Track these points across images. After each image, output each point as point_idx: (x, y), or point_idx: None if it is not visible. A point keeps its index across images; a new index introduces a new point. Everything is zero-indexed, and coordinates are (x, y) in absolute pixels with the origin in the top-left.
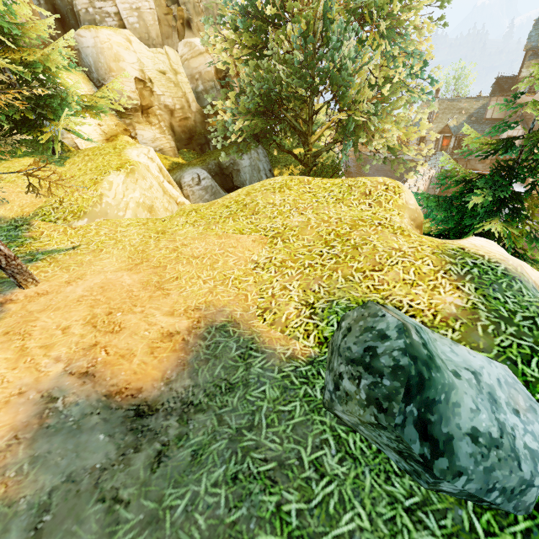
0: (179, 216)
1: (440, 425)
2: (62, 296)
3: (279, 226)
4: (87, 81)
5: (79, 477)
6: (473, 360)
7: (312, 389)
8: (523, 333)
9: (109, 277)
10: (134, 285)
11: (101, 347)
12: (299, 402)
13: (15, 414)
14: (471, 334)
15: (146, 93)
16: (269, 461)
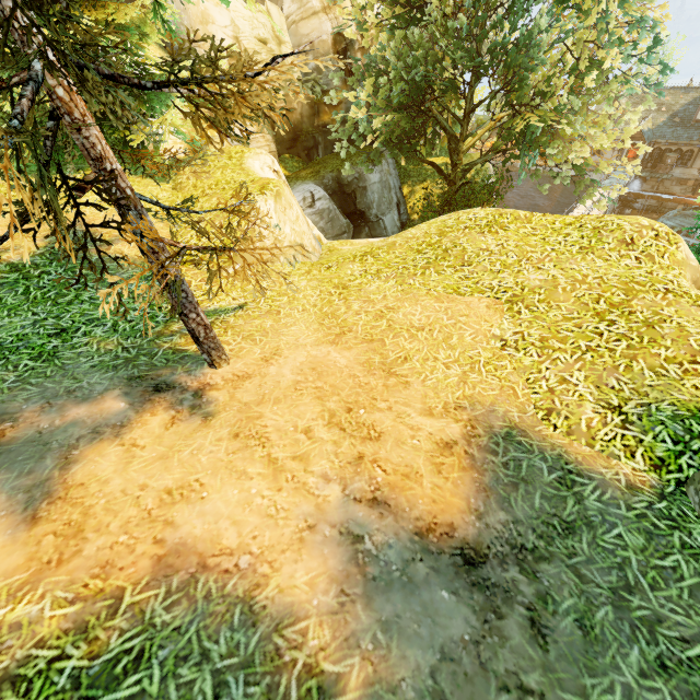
0: (350, 261)
1: None
2: (271, 380)
3: (511, 285)
4: (163, 52)
5: (454, 653)
6: None
7: (689, 537)
8: None
9: (312, 354)
10: (353, 368)
11: (370, 461)
12: (680, 555)
13: (323, 559)
14: None
15: None
16: (691, 643)
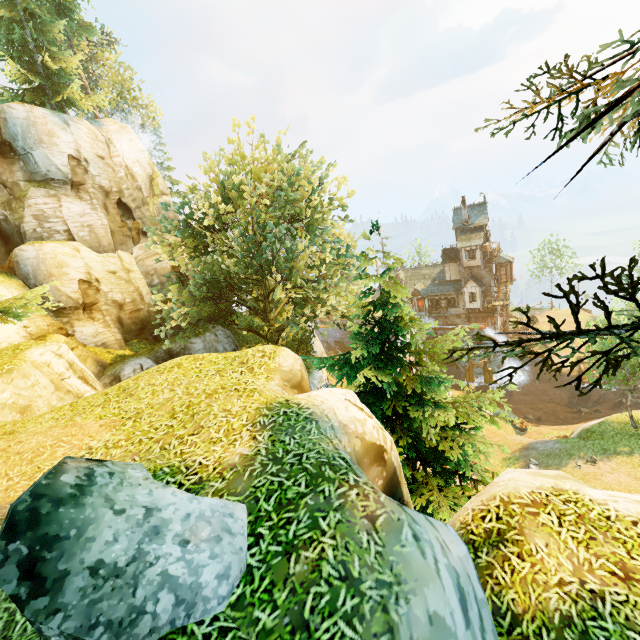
0: (51, 411)
1: (57, 562)
2: None
3: (143, 406)
4: (22, 287)
5: None
6: (169, 498)
7: None
8: (283, 470)
9: None
10: None
11: None
12: None
13: None
14: (236, 481)
15: (91, 292)
16: None
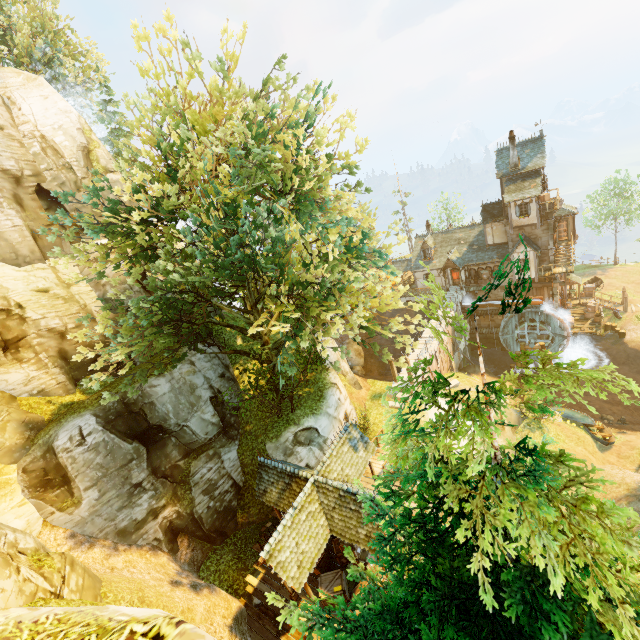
0: None
1: None
2: None
3: None
4: None
5: None
6: None
7: None
8: None
9: None
10: None
11: None
12: None
13: None
14: None
15: (12, 323)
16: None
